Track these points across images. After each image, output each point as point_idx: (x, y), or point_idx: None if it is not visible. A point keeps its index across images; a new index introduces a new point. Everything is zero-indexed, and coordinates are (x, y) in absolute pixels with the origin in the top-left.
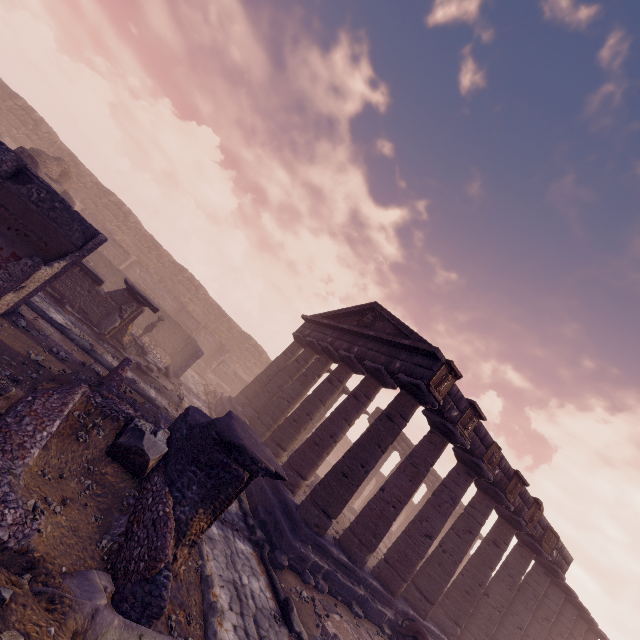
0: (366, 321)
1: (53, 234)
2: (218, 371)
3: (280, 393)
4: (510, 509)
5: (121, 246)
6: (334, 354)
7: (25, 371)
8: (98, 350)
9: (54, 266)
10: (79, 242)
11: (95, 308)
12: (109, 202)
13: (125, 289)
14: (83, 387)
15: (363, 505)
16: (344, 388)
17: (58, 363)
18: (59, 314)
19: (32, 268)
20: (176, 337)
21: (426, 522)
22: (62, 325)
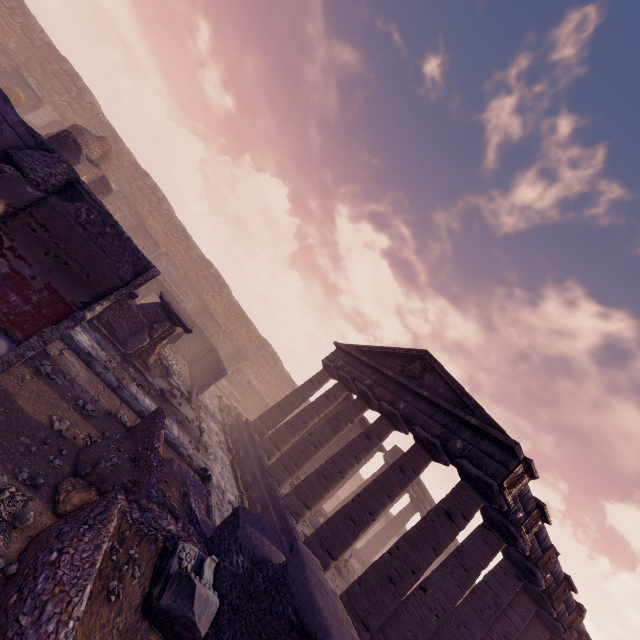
0: (413, 371)
1: (98, 264)
2: (232, 378)
3: (304, 429)
4: (552, 616)
5: (152, 237)
6: (373, 401)
7: (46, 456)
8: (123, 379)
9: (96, 310)
10: (127, 276)
11: (124, 323)
12: (144, 185)
13: (159, 305)
14: (119, 501)
15: (365, 545)
16: (367, 425)
17: (83, 423)
18: (85, 333)
19: (72, 326)
20: (197, 344)
21: (464, 628)
22: (89, 354)
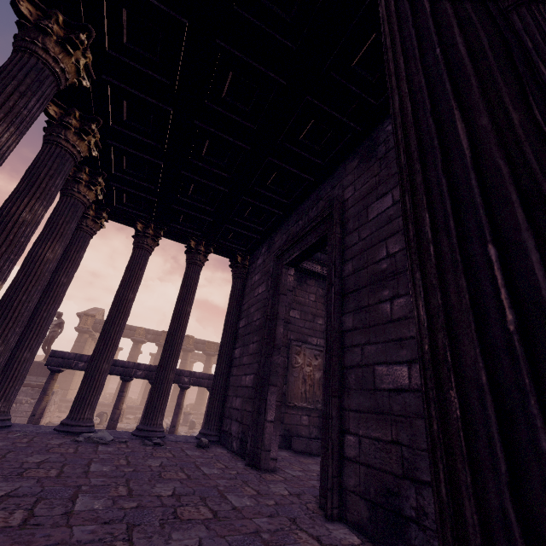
0: None
1: None
2: None
3: None
4: None
5: None
6: None
7: None
8: None
9: None
10: None
11: None
12: None
13: None
14: None
15: None
16: None
17: None
18: None
19: None
20: None
21: None
22: None
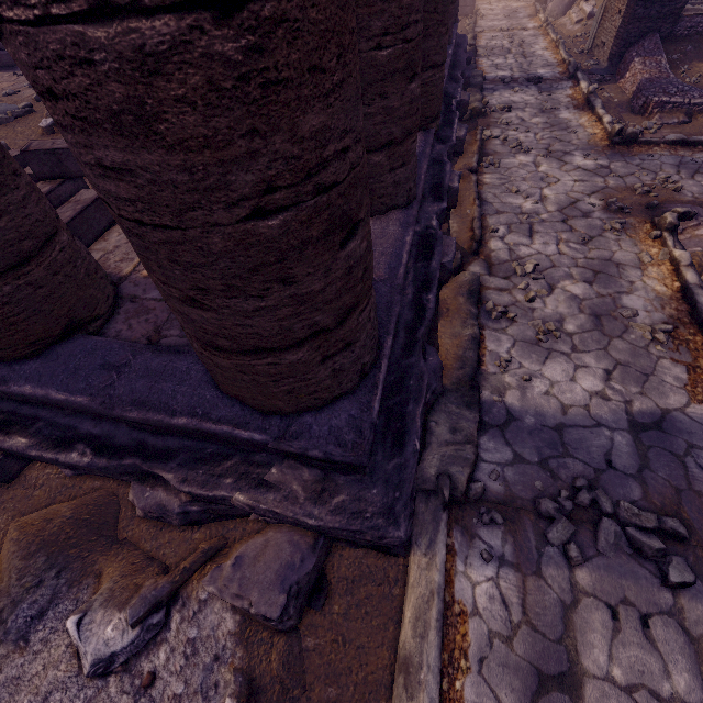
0: None
1: None
2: None
3: None
4: None
5: None
6: None
7: None
8: None
9: None
10: None
11: None
12: None
13: None
14: None
15: None
16: None
17: None
18: None
19: None
20: None
21: None
22: None
